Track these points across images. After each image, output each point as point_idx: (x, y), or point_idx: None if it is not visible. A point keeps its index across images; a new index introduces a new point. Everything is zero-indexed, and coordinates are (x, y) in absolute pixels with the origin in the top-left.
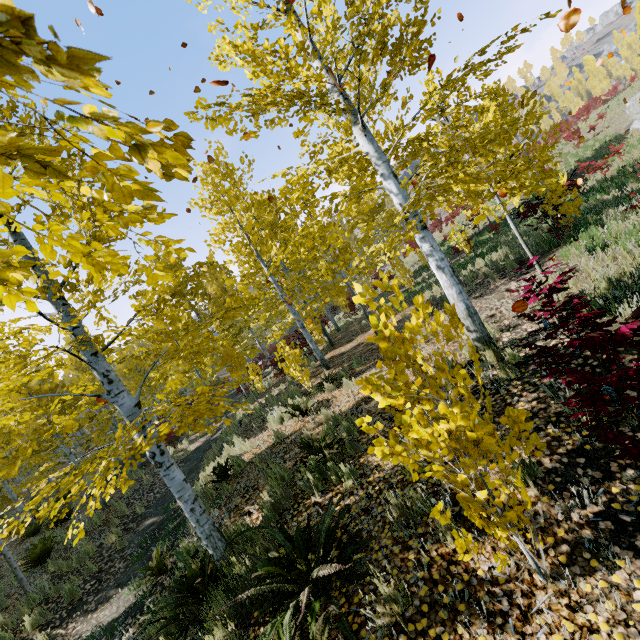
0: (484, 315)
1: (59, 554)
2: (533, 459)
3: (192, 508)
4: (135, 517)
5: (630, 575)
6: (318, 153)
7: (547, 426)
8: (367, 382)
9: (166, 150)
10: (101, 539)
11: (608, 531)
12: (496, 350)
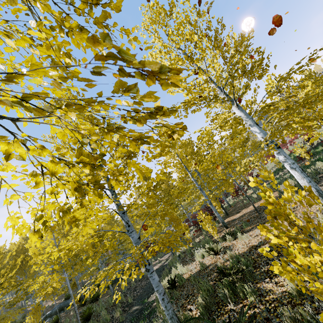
0: None
1: (94, 317)
2: None
3: (163, 298)
4: (128, 304)
5: None
6: (214, 119)
7: None
8: (263, 227)
9: (181, 131)
10: (113, 313)
11: None
12: None
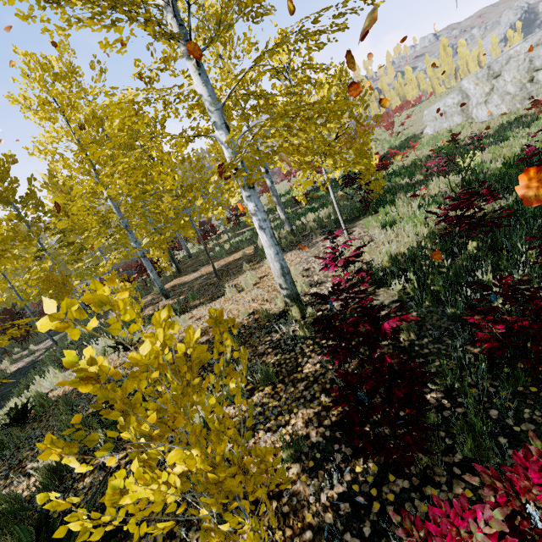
0: (302, 268)
1: None
2: (304, 431)
3: None
4: None
5: None
6: (154, 80)
7: (322, 393)
8: (53, 445)
9: None
10: None
11: (346, 515)
12: (301, 307)
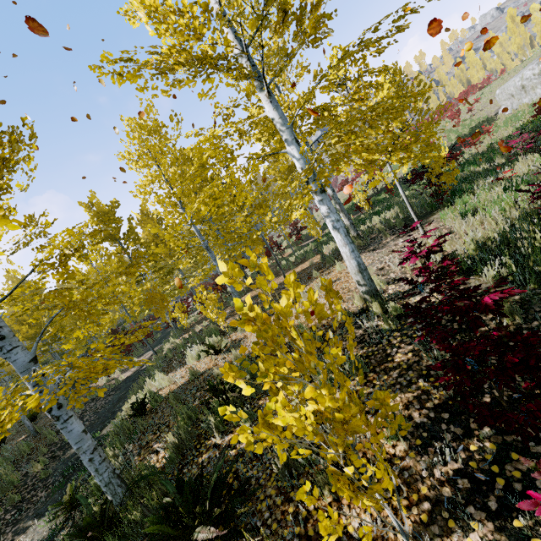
0: (375, 268)
1: None
2: (405, 412)
3: (91, 458)
4: (63, 445)
5: (482, 539)
6: (230, 116)
7: (419, 379)
8: (230, 369)
9: None
10: (26, 468)
11: (465, 489)
12: (382, 302)
